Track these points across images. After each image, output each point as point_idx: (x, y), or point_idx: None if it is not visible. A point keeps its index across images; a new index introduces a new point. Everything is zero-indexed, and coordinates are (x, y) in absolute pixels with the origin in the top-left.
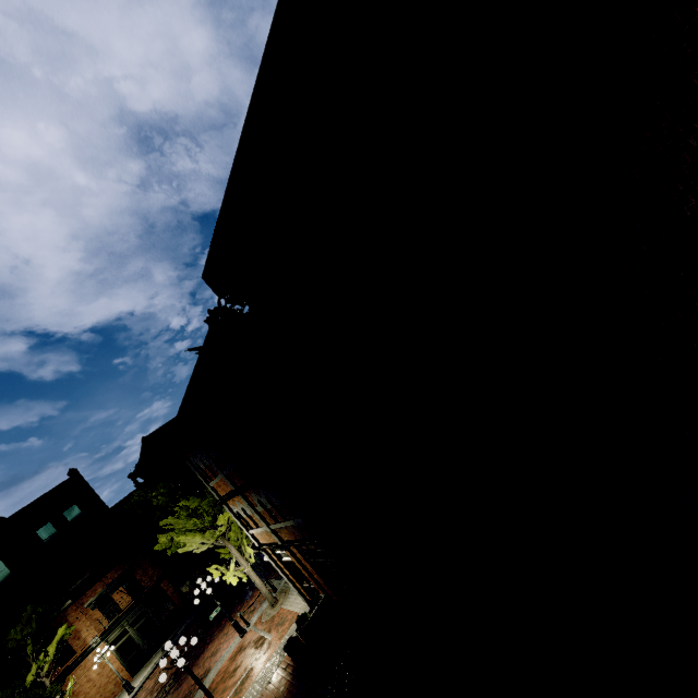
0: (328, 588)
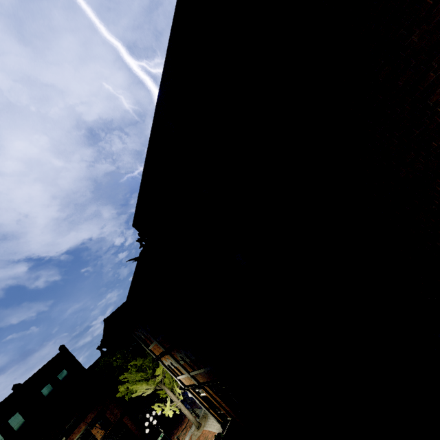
0: (233, 413)
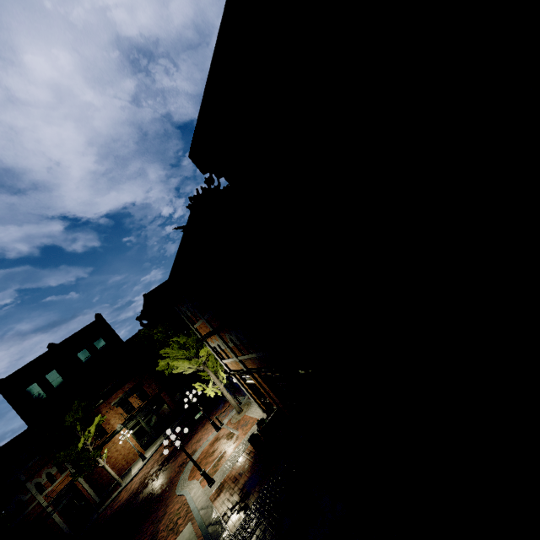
0: (280, 403)
